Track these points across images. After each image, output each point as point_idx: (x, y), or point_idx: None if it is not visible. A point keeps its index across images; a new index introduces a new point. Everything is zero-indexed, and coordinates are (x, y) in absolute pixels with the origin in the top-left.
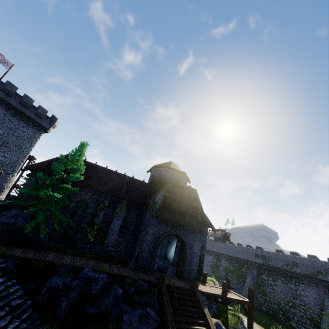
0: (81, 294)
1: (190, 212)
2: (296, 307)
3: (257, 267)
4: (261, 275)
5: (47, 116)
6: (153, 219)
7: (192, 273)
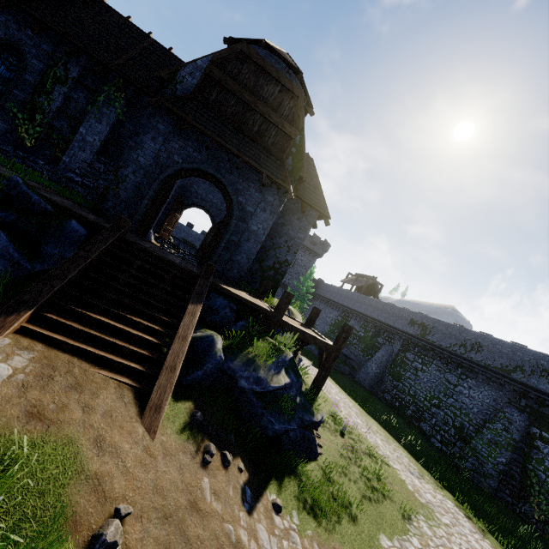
0: None
1: (269, 141)
2: (443, 407)
3: (405, 340)
4: (405, 353)
5: None
6: (162, 119)
7: (233, 269)
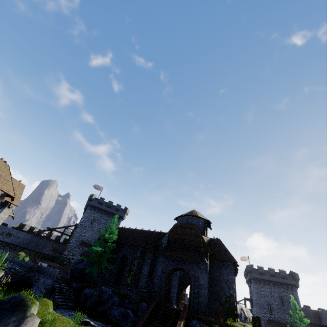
0: (98, 302)
1: (193, 246)
2: None
3: None
4: None
5: (122, 208)
6: (161, 257)
7: (201, 306)
